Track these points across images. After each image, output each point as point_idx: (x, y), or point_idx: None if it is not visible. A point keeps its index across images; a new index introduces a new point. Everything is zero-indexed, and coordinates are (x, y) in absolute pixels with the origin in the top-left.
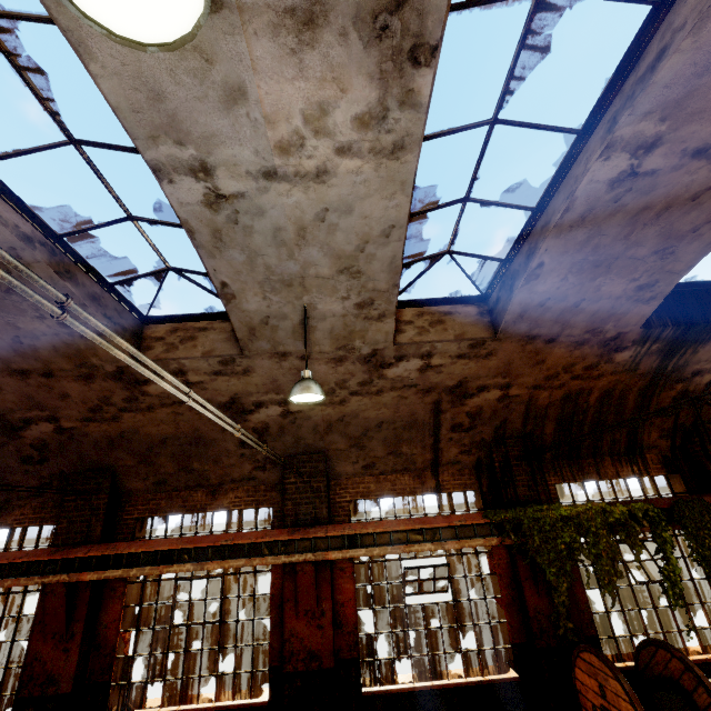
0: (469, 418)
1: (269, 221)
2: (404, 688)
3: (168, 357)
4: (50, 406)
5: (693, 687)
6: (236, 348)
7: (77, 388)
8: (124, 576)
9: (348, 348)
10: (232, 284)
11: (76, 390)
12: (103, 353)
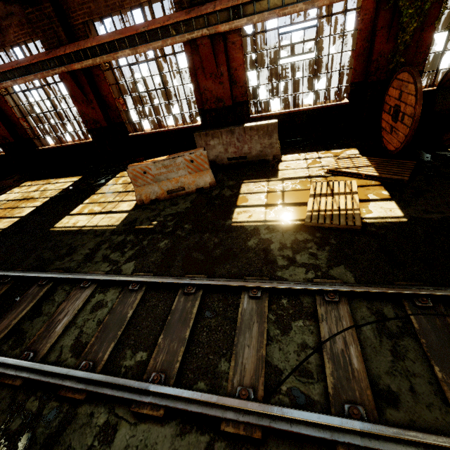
0: None
1: None
2: (274, 113)
3: None
4: None
5: None
6: None
7: None
8: (94, 63)
9: None
10: None
11: None
12: None
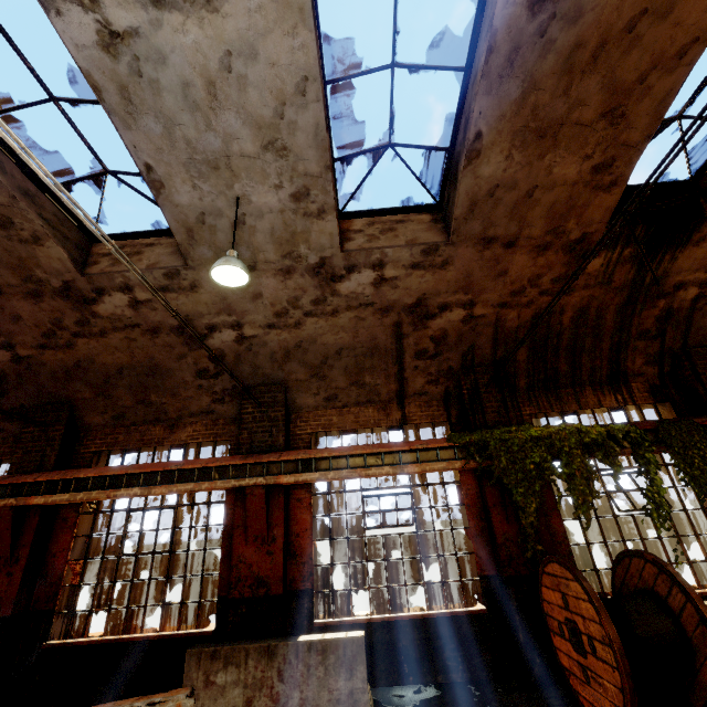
0: (433, 343)
1: (174, 72)
2: (360, 619)
3: (113, 270)
4: (4, 330)
5: (667, 590)
6: (180, 260)
7: (27, 308)
8: (71, 499)
9: (294, 256)
10: (157, 168)
11: (26, 311)
12: (46, 264)
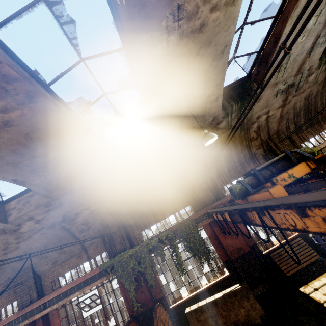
0: (84, 225)
1: None
2: None
3: None
4: None
5: None
6: None
7: None
8: None
9: None
10: None
11: None
12: None
